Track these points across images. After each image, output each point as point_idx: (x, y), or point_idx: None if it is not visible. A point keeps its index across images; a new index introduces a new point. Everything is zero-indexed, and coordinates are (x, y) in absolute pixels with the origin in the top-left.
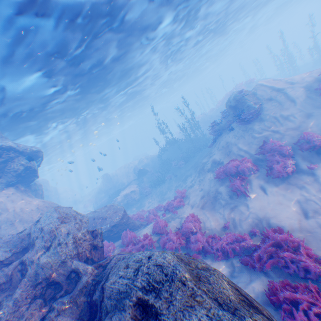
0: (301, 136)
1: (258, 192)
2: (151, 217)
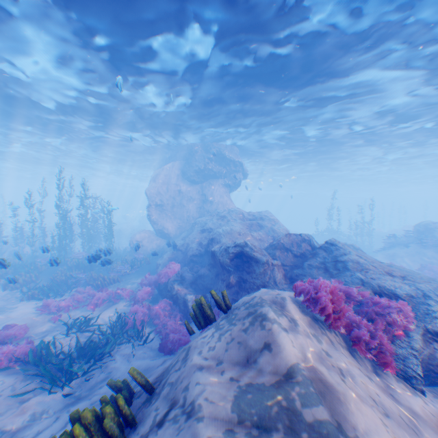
0: None
1: None
2: None
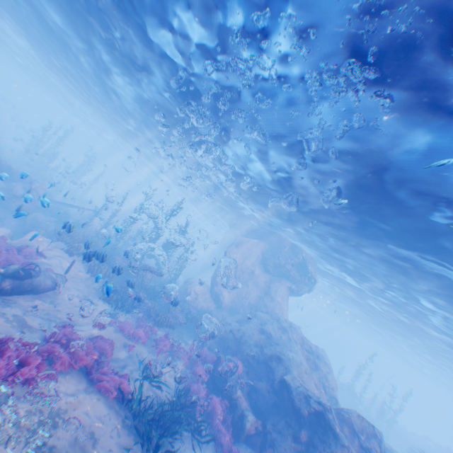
0: None
1: None
2: None
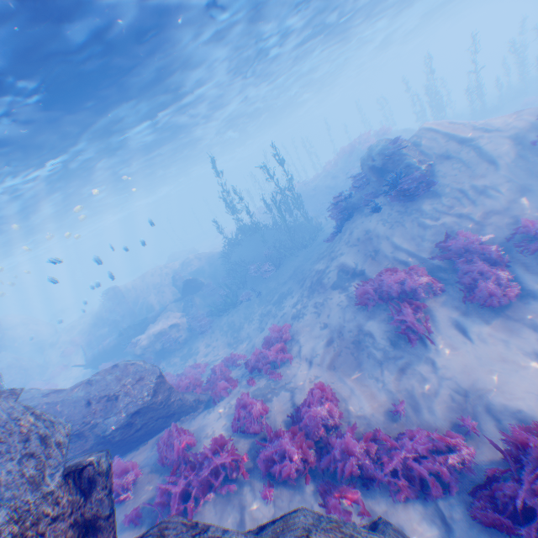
0: (520, 226)
1: (452, 336)
2: (222, 387)
